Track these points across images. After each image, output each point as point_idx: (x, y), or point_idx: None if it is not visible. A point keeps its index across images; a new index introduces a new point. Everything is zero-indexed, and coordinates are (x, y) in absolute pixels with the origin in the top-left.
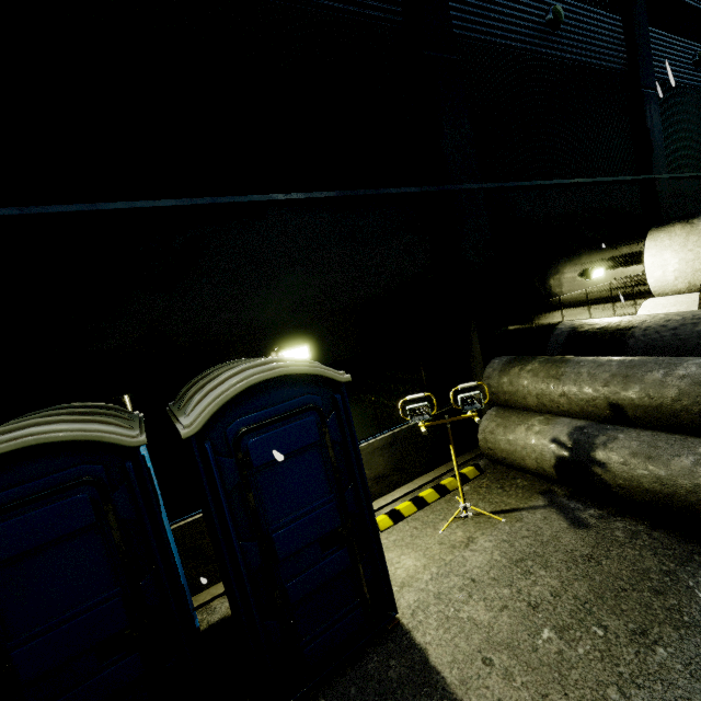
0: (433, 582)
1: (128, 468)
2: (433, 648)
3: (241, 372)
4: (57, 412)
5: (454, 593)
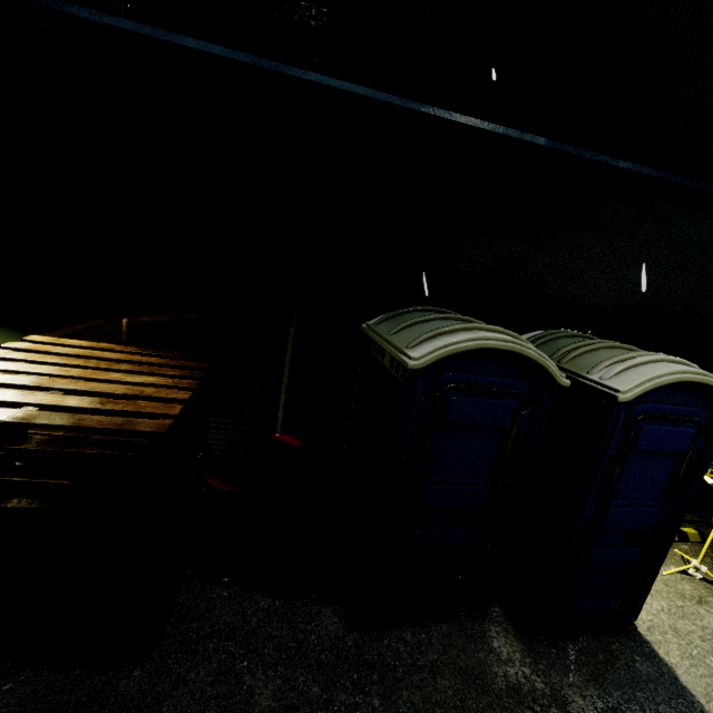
0: (665, 614)
1: (545, 398)
2: (680, 672)
3: (658, 362)
4: (476, 321)
5: (693, 637)
